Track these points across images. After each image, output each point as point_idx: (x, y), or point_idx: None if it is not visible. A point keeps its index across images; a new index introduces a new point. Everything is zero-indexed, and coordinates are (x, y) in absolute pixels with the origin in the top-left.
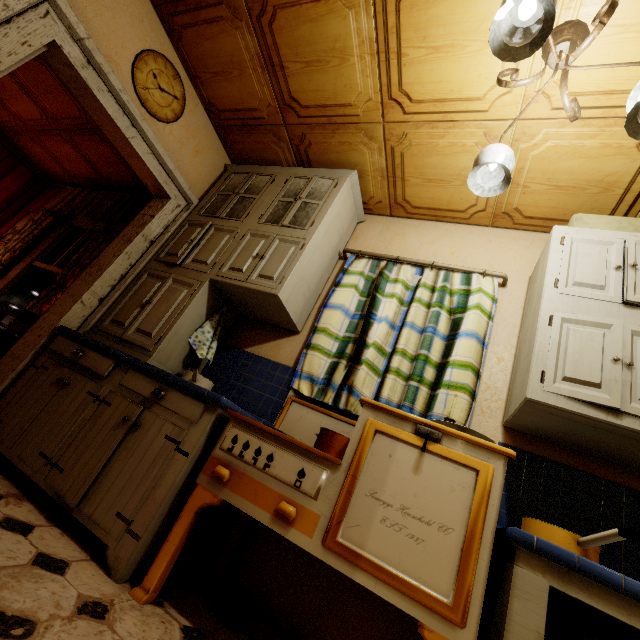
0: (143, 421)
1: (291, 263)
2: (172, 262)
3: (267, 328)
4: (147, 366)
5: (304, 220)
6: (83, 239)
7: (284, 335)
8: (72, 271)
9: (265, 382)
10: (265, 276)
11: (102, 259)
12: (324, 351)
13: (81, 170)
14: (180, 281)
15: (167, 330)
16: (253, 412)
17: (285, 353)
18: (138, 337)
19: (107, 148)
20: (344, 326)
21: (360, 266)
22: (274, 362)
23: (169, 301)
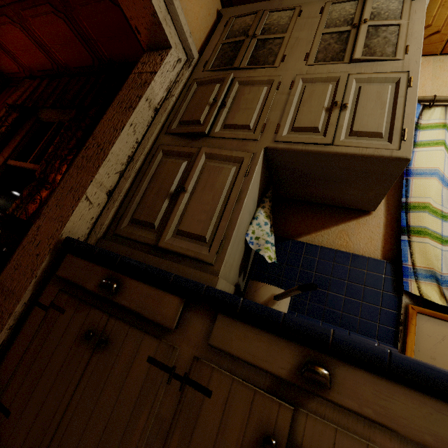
0: (305, 442)
1: (403, 108)
2: (196, 131)
3: (319, 209)
4: (259, 310)
5: (386, 48)
6: (53, 132)
7: (348, 217)
8: (51, 165)
9: (352, 284)
10: (364, 133)
11: (99, 136)
12: (435, 236)
13: (35, 61)
14: (218, 156)
15: (227, 229)
16: (351, 329)
17: (361, 241)
18: (184, 243)
19: (61, 22)
20: (444, 198)
21: (435, 117)
22: (354, 255)
23: (214, 185)
